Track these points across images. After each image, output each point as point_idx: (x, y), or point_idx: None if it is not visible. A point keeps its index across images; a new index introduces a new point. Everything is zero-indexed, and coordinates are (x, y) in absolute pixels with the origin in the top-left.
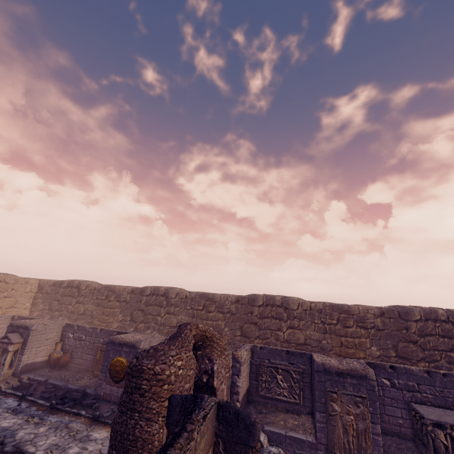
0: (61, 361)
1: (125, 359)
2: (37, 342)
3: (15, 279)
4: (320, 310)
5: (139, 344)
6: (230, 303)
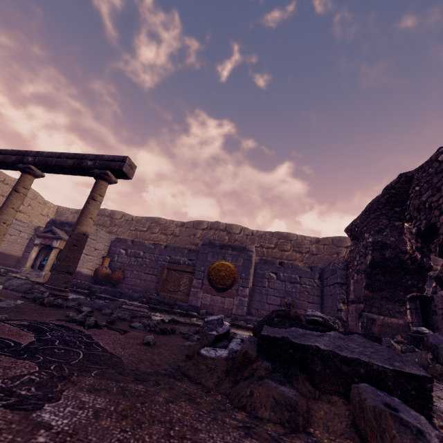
0: (114, 276)
1: (231, 263)
2: (86, 247)
3: (34, 194)
4: None
5: (251, 246)
6: (309, 243)
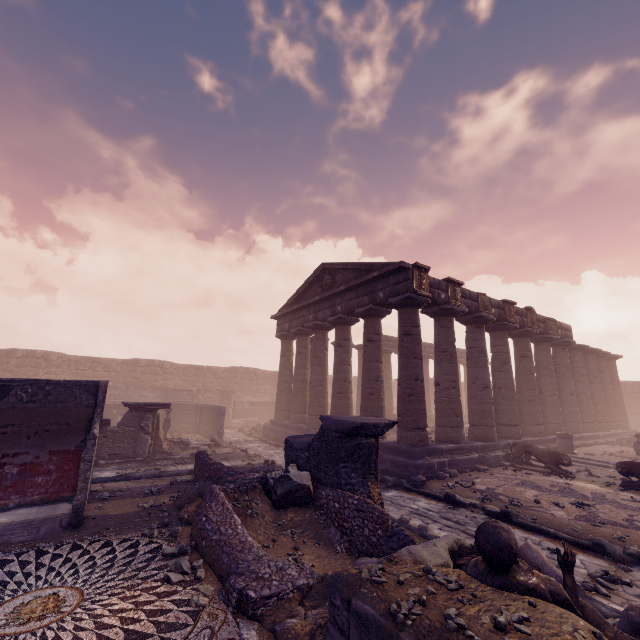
0: None
1: None
2: None
3: None
4: (78, 361)
5: None
6: None
